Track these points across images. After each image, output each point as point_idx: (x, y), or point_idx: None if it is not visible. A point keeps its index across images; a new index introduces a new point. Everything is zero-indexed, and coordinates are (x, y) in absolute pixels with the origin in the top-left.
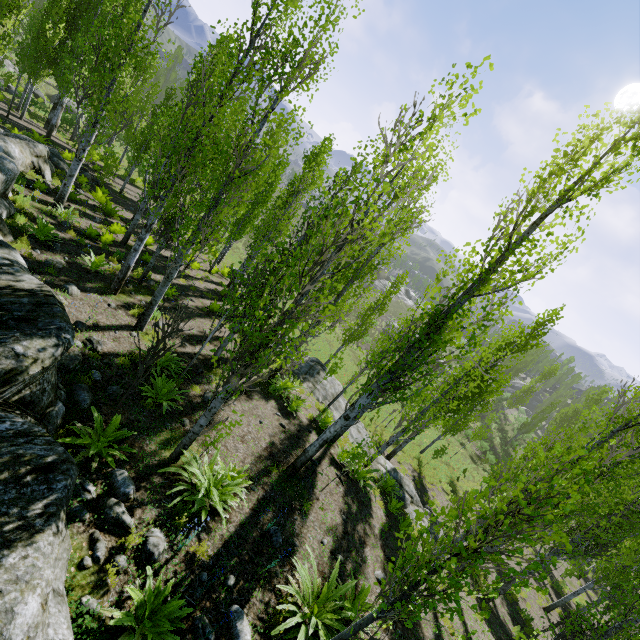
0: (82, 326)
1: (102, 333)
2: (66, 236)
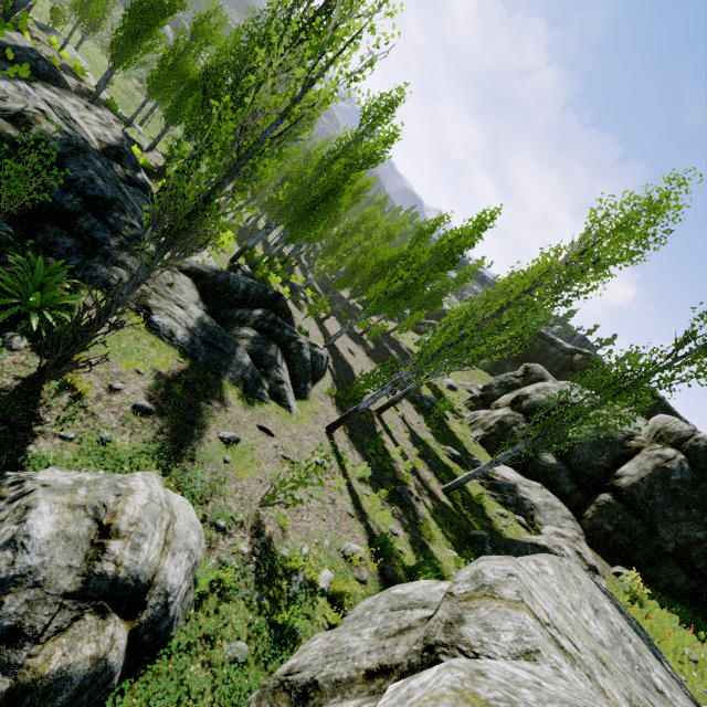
0: None
1: None
2: None
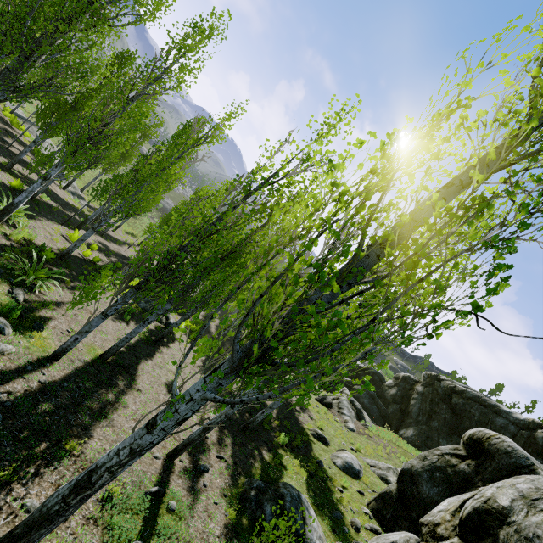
0: None
1: None
2: None
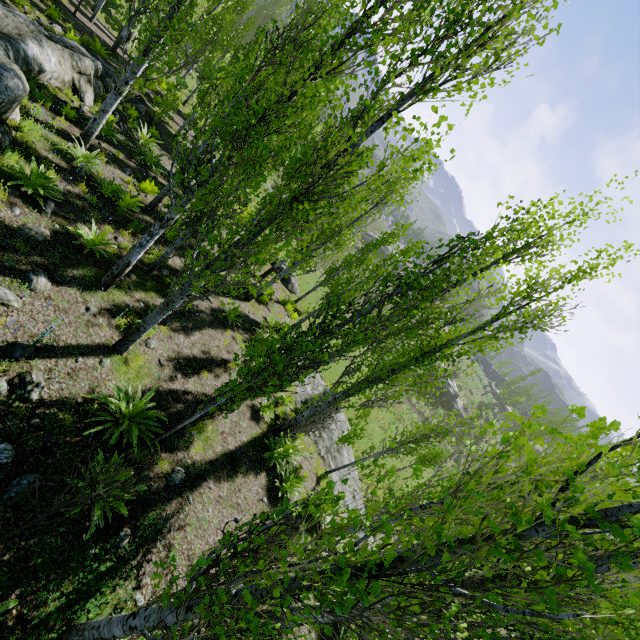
0: (22, 353)
1: (54, 361)
2: (73, 189)
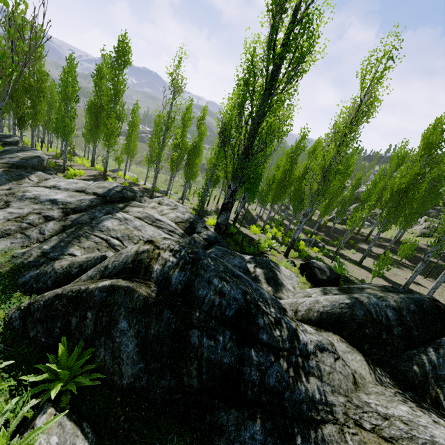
0: None
1: None
2: None
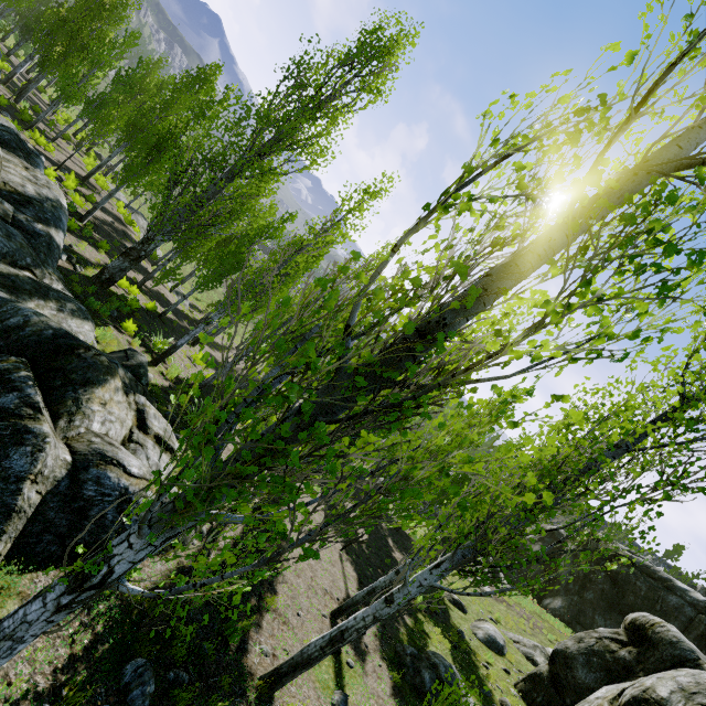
0: None
1: None
2: None
